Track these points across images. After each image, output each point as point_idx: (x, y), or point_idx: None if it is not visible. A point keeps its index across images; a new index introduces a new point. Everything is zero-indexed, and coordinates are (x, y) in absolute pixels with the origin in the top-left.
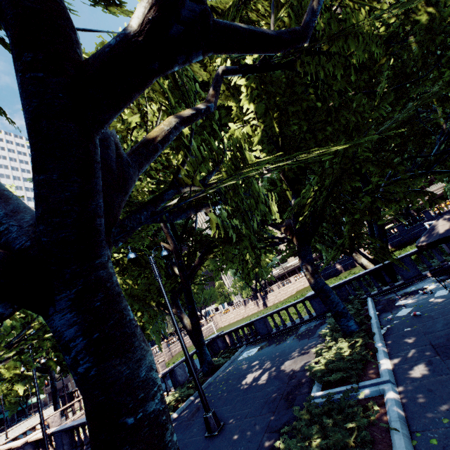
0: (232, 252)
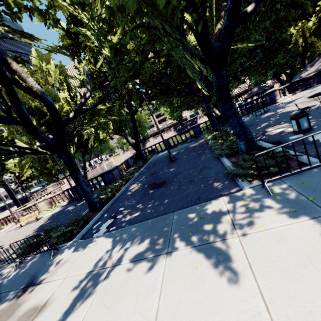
0: (163, 99)
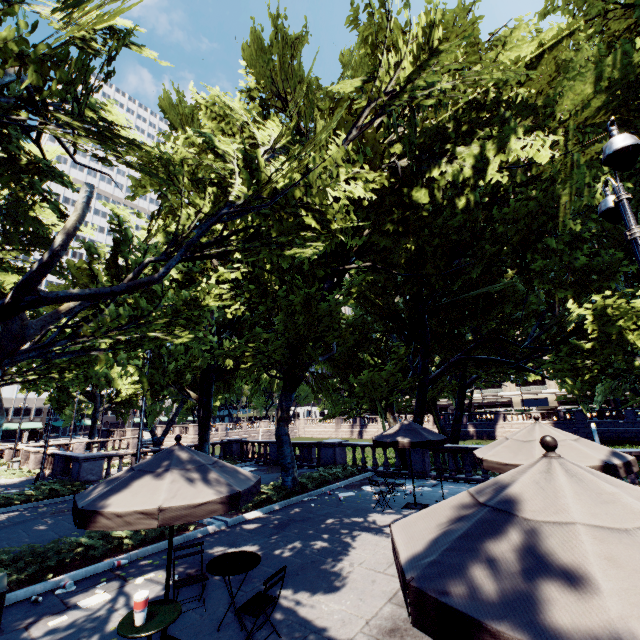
0: None
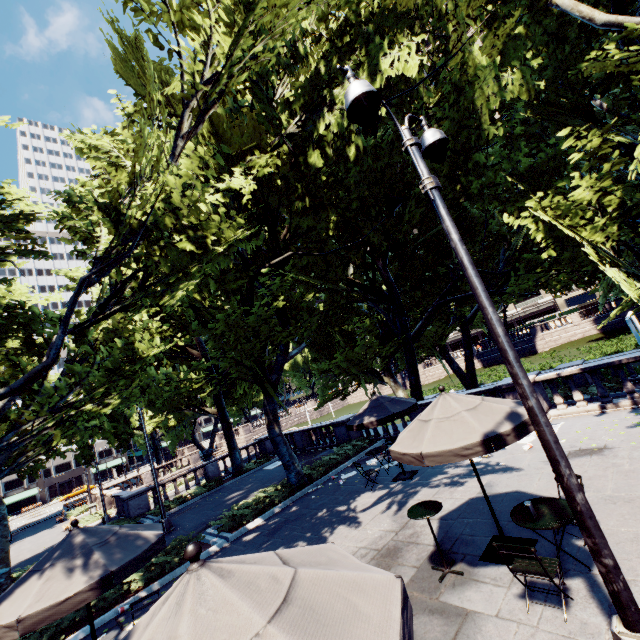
0: None
